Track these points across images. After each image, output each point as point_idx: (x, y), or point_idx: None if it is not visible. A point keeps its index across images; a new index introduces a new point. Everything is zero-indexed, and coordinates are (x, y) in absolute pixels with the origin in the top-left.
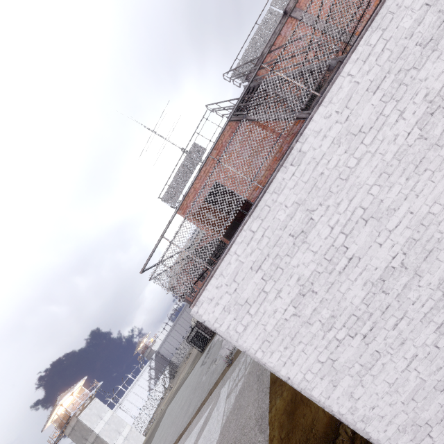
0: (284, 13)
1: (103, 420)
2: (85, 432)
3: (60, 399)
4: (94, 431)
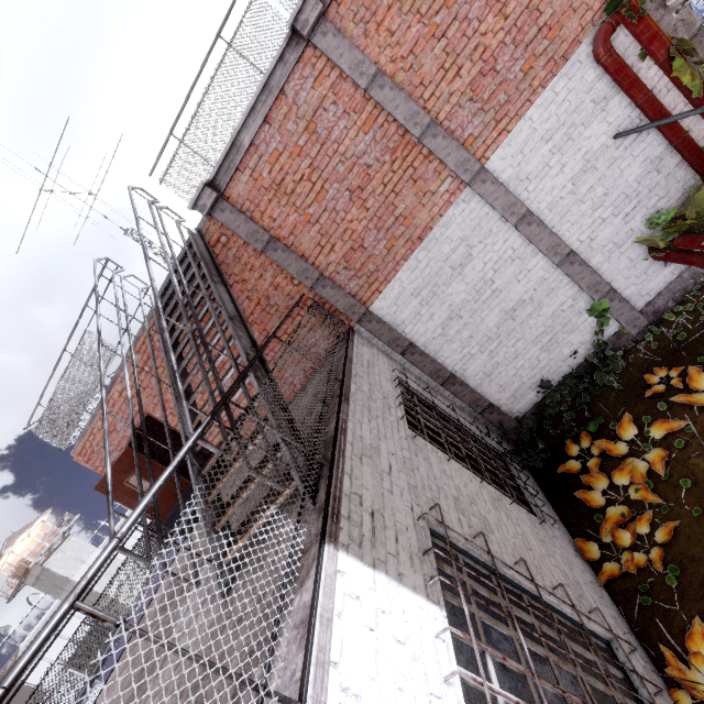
0: (291, 31)
1: (86, 563)
2: (59, 581)
3: (8, 546)
4: (72, 580)
